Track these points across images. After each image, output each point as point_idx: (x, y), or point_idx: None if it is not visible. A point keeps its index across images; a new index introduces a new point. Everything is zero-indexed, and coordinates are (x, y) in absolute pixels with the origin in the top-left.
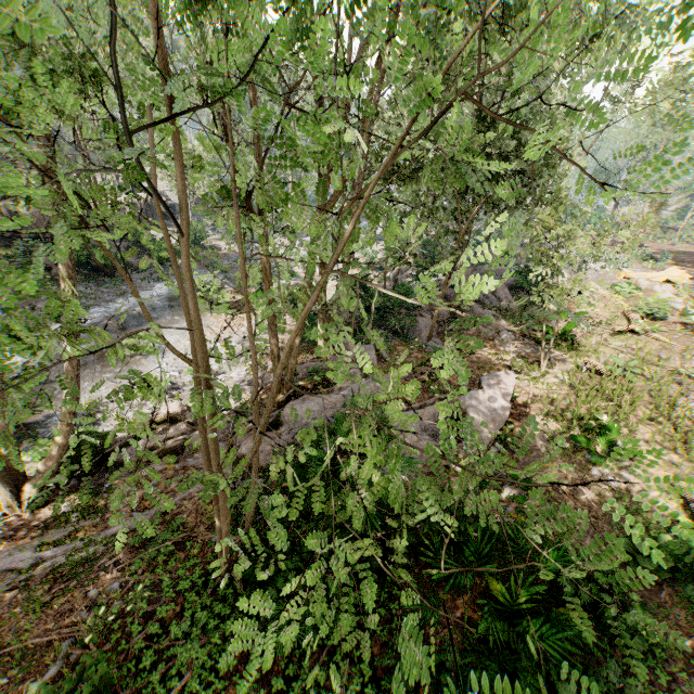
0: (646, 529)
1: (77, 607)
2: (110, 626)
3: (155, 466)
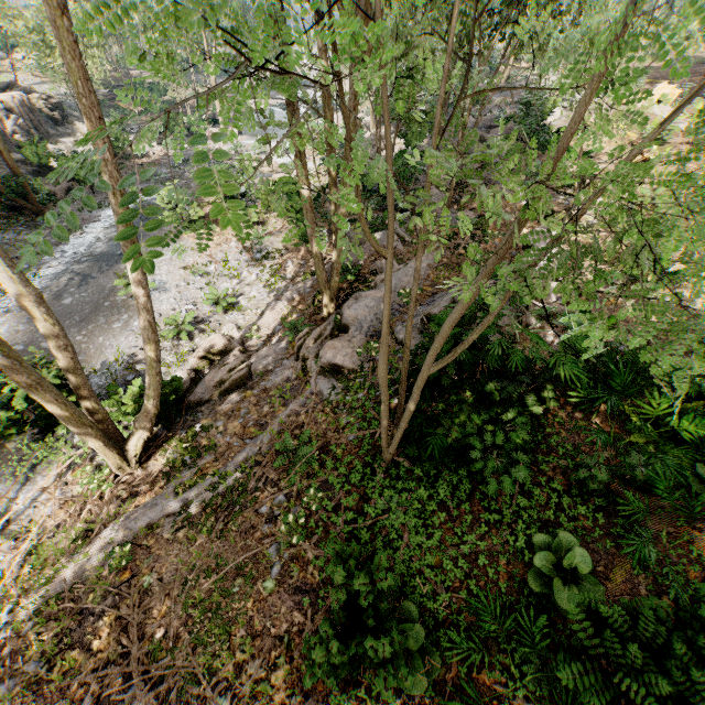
0: None
1: (256, 524)
2: (301, 527)
3: (233, 398)
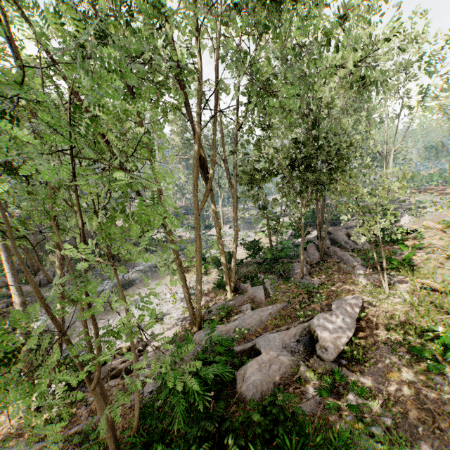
0: None
1: None
2: None
3: (112, 382)
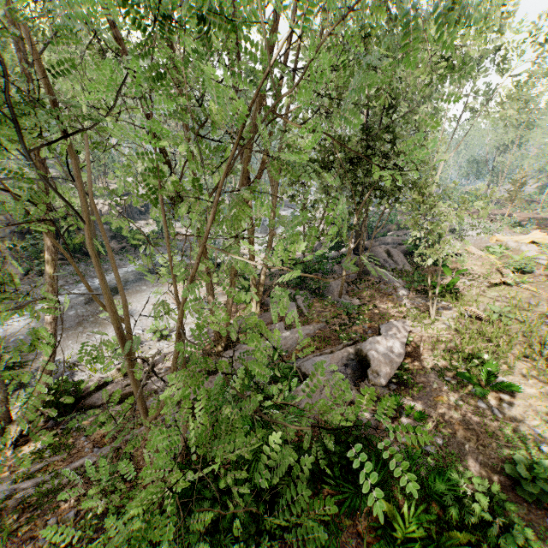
0: (530, 456)
1: (37, 534)
2: None
3: (117, 408)
